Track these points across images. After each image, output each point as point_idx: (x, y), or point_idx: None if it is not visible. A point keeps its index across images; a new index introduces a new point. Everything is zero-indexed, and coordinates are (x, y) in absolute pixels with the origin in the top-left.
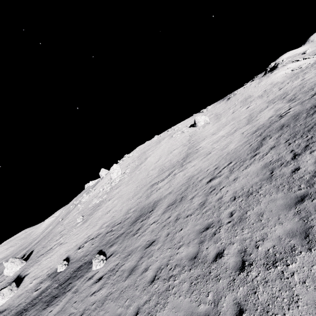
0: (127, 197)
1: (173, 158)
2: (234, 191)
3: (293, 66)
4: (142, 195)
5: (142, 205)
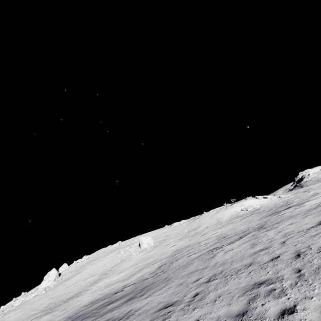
0: None
1: (73, 290)
2: None
3: (247, 204)
4: None
5: None
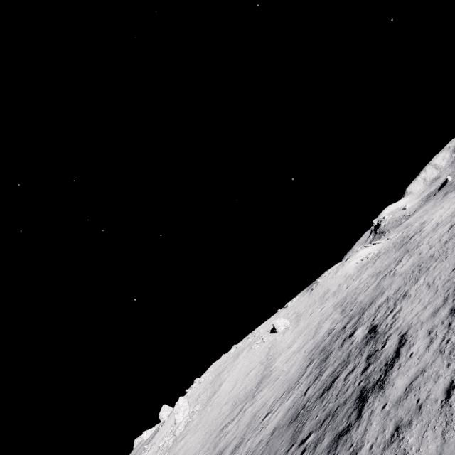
0: (193, 452)
1: (248, 384)
2: (271, 427)
3: (363, 254)
4: (210, 445)
5: None
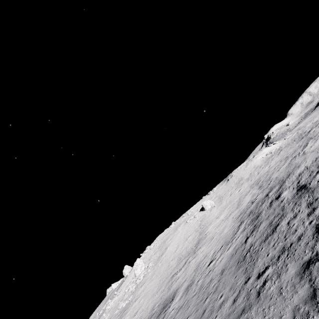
0: (151, 293)
1: (188, 245)
2: (218, 269)
3: (266, 151)
4: (164, 288)
5: (165, 297)
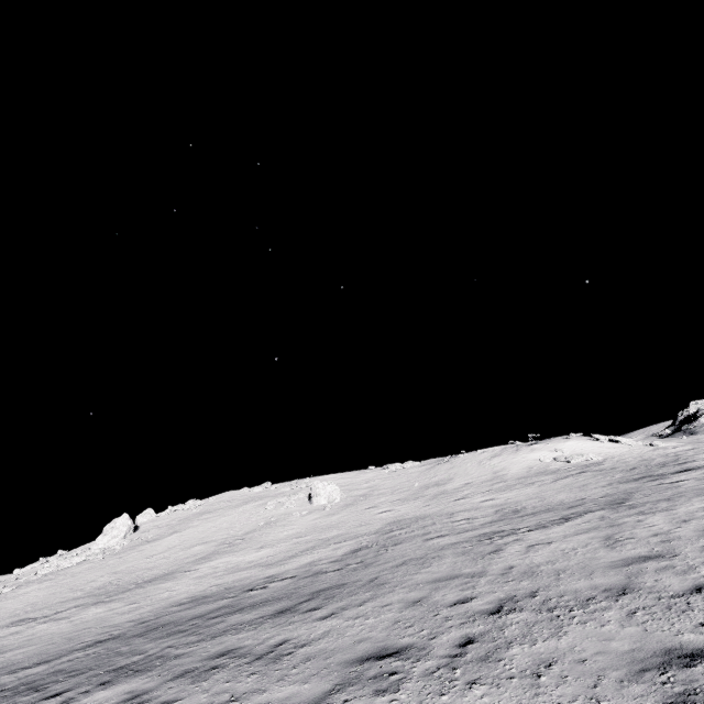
0: None
1: (159, 566)
2: None
3: (569, 449)
4: None
5: None
